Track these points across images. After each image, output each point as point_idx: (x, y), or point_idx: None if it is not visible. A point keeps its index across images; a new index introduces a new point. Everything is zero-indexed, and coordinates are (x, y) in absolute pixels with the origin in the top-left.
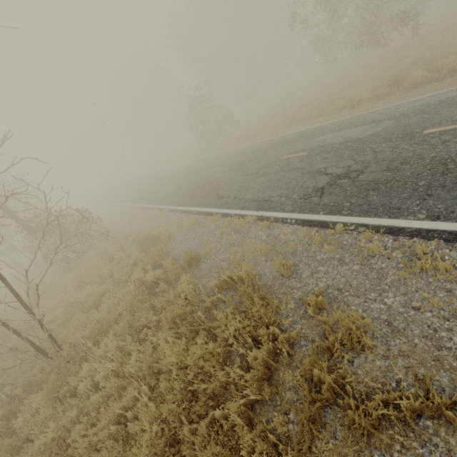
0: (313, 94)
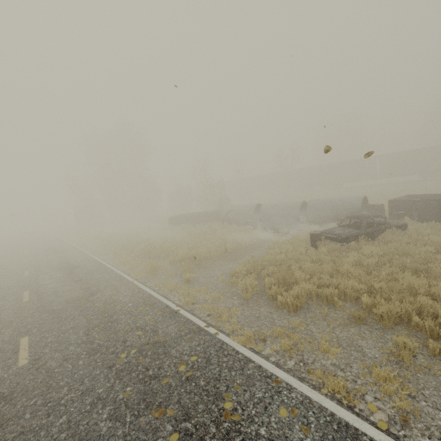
0: None
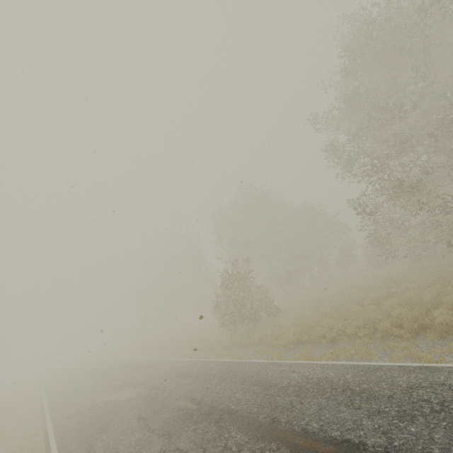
0: (394, 290)
